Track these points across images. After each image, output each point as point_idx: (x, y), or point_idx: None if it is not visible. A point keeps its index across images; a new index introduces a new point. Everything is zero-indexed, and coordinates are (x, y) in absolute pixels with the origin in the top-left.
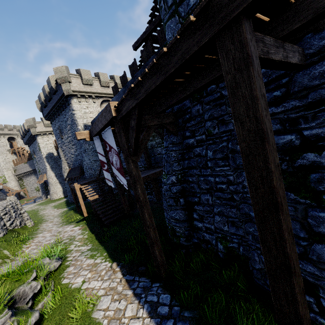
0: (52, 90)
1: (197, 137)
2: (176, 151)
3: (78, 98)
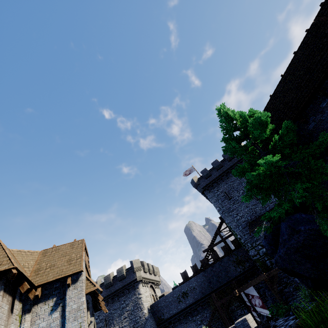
0: (121, 277)
1: (283, 285)
2: (277, 293)
3: (142, 283)
